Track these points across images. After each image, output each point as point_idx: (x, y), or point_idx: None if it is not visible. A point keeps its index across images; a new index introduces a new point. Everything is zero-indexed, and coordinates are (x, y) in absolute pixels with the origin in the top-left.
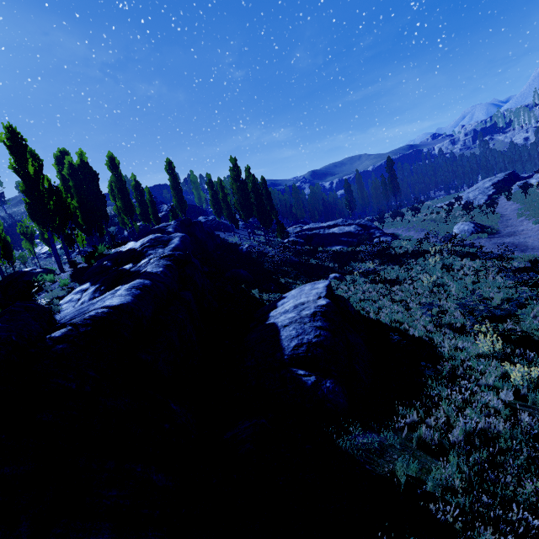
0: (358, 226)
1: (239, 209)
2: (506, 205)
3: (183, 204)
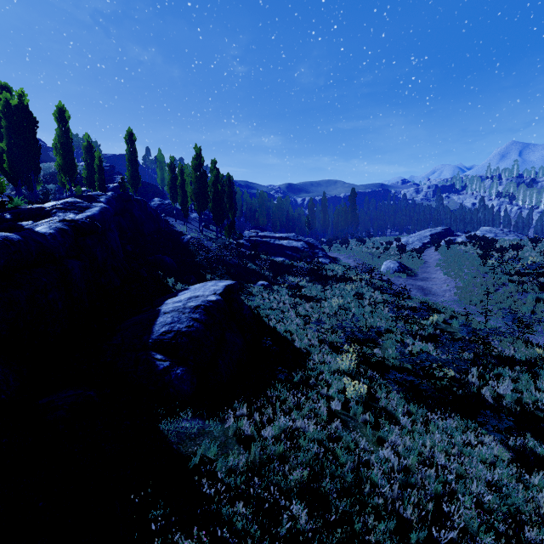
0: (305, 244)
1: (194, 199)
2: (433, 254)
3: (136, 179)
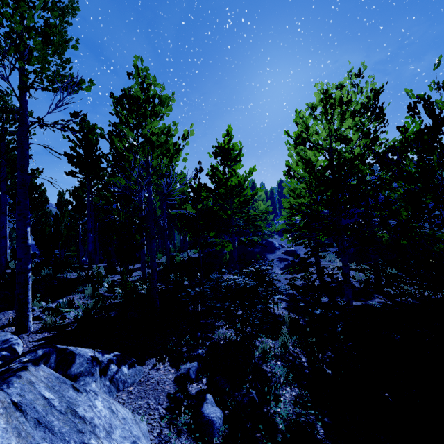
0: None
1: None
2: None
3: None
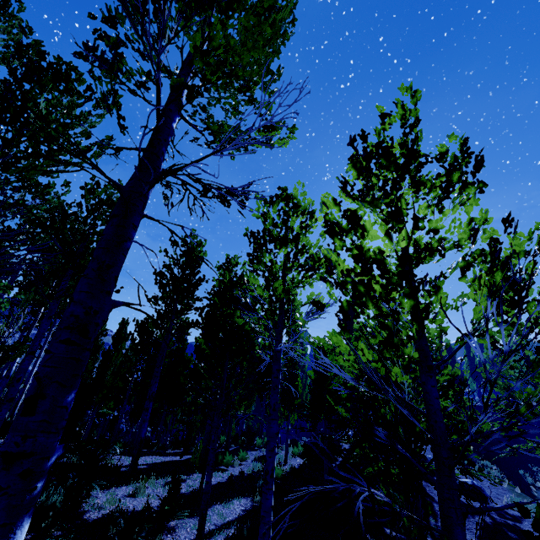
0: None
1: None
2: None
3: None
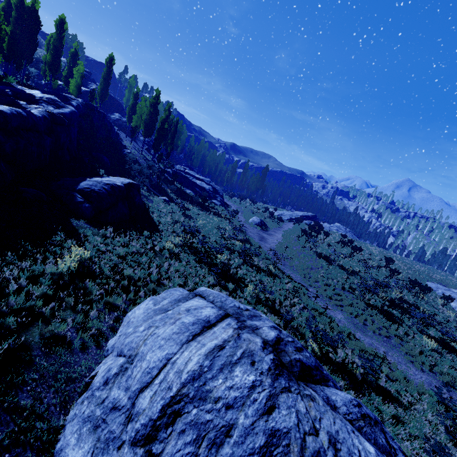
0: (212, 188)
1: (143, 126)
2: (290, 225)
3: (105, 94)
